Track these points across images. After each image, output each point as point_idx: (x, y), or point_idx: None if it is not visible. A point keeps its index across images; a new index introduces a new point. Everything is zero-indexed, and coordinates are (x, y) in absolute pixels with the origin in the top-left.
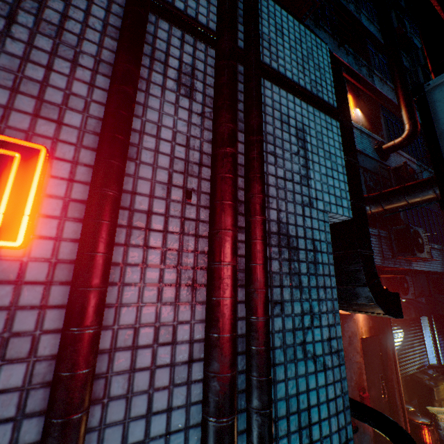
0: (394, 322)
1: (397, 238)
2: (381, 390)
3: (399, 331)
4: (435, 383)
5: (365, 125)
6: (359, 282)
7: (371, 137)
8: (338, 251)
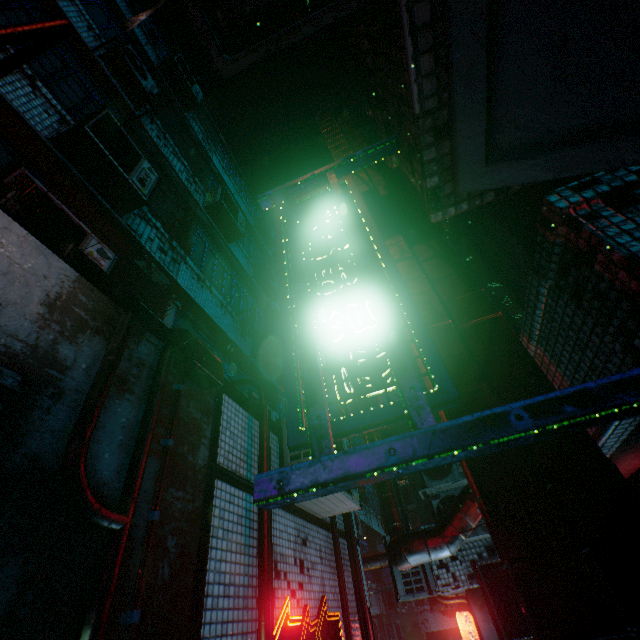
0: None
1: None
2: None
3: None
4: None
5: None
6: None
7: None
8: None
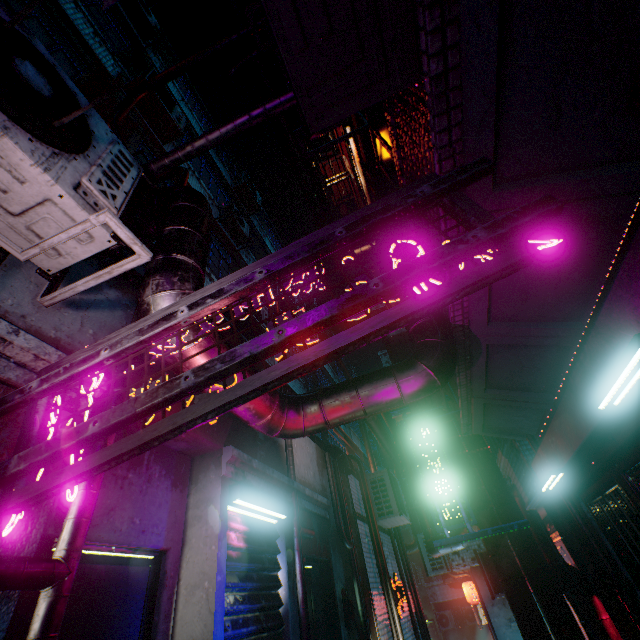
0: None
1: None
2: None
3: None
4: None
5: None
6: None
7: None
8: None
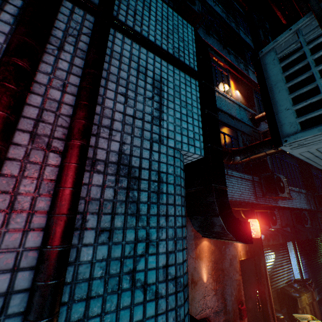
0: (267, 246)
1: (265, 182)
2: (256, 302)
3: (272, 253)
4: (298, 294)
5: (242, 102)
6: (213, 212)
7: (247, 110)
8: (199, 186)
